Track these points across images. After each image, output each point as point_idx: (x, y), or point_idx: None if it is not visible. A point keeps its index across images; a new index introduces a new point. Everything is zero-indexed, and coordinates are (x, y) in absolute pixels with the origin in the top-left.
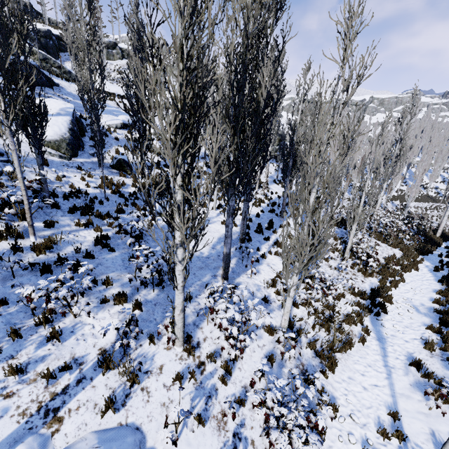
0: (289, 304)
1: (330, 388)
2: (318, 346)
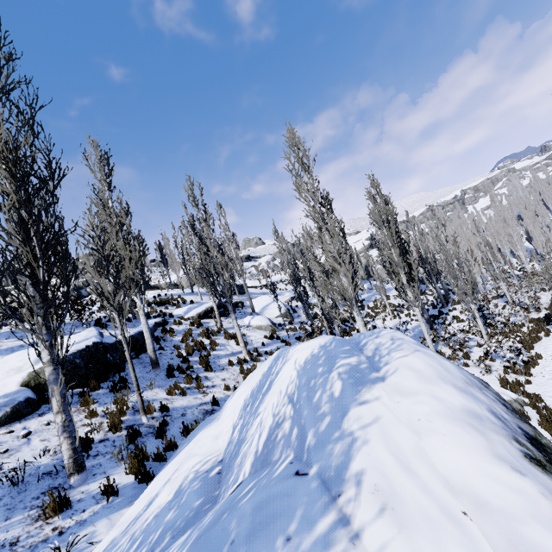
0: (479, 322)
1: (534, 354)
2: None
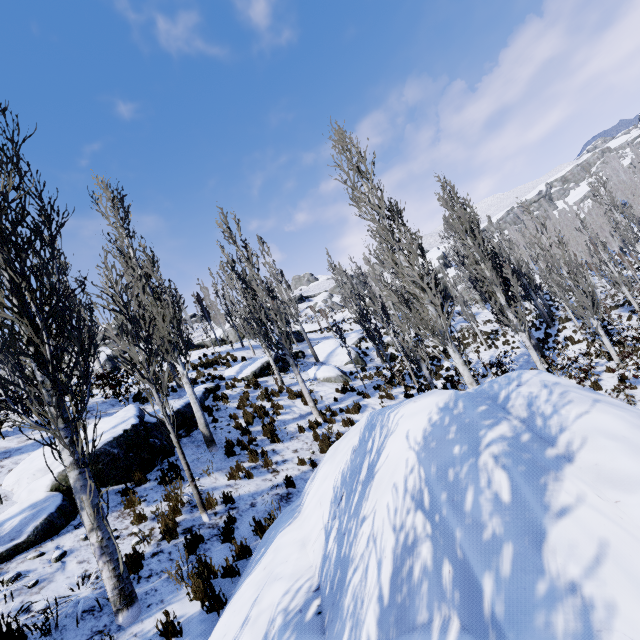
0: (606, 341)
1: None
2: None
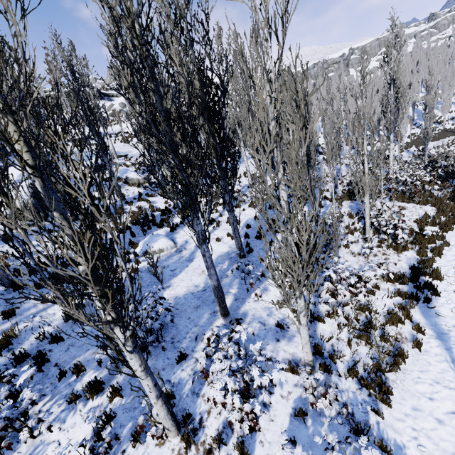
0: (304, 333)
1: (391, 433)
2: (361, 369)
